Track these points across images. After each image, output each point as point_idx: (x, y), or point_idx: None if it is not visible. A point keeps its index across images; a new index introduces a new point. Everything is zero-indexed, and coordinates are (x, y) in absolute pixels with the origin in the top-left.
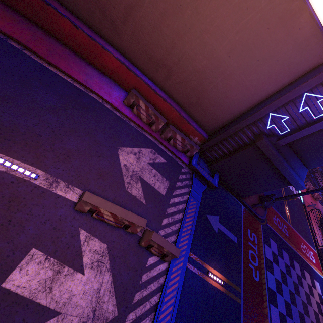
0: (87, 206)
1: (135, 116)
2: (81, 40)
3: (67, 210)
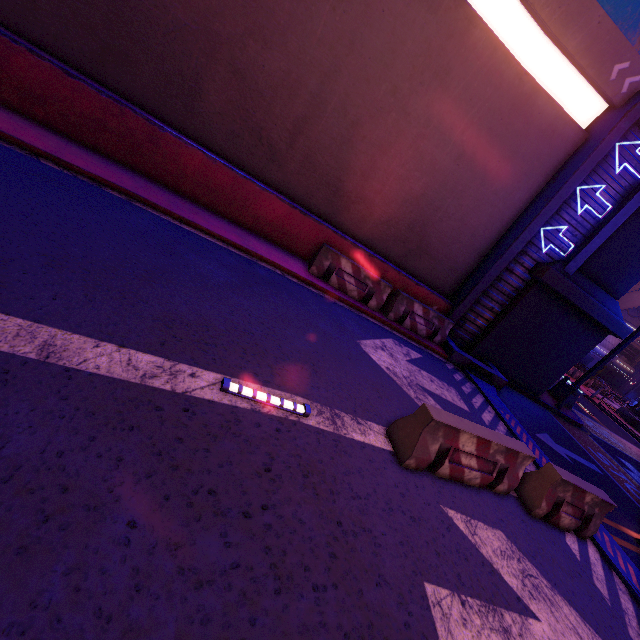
0: (435, 442)
1: (336, 290)
2: (218, 180)
3: (395, 471)
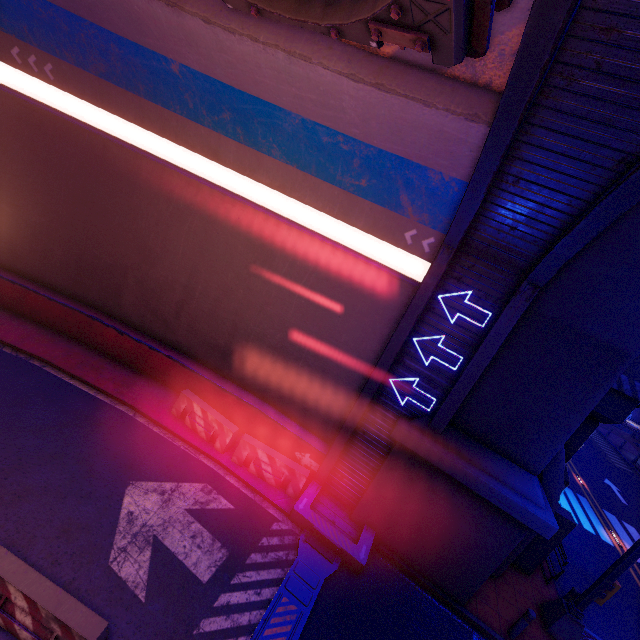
0: None
1: (187, 430)
2: (126, 345)
3: None
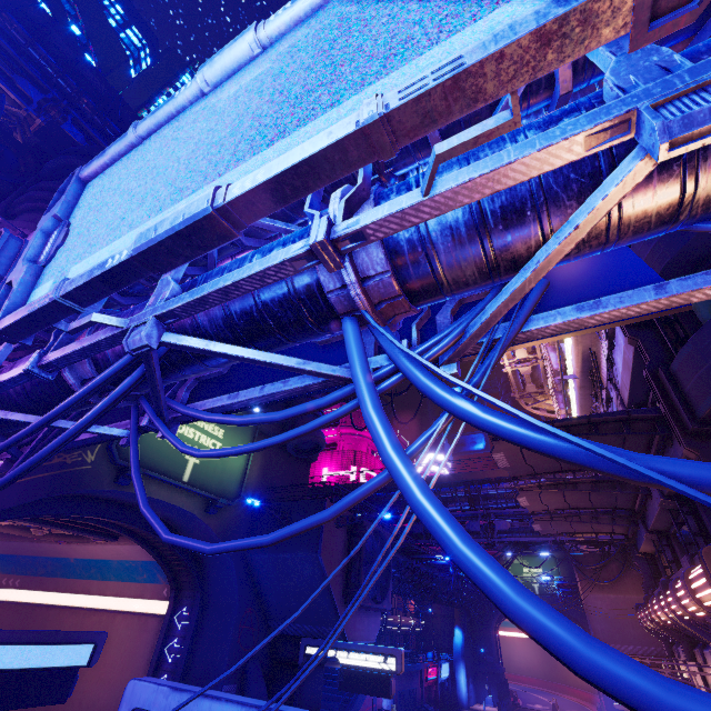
0: None
1: None
2: None
3: None
